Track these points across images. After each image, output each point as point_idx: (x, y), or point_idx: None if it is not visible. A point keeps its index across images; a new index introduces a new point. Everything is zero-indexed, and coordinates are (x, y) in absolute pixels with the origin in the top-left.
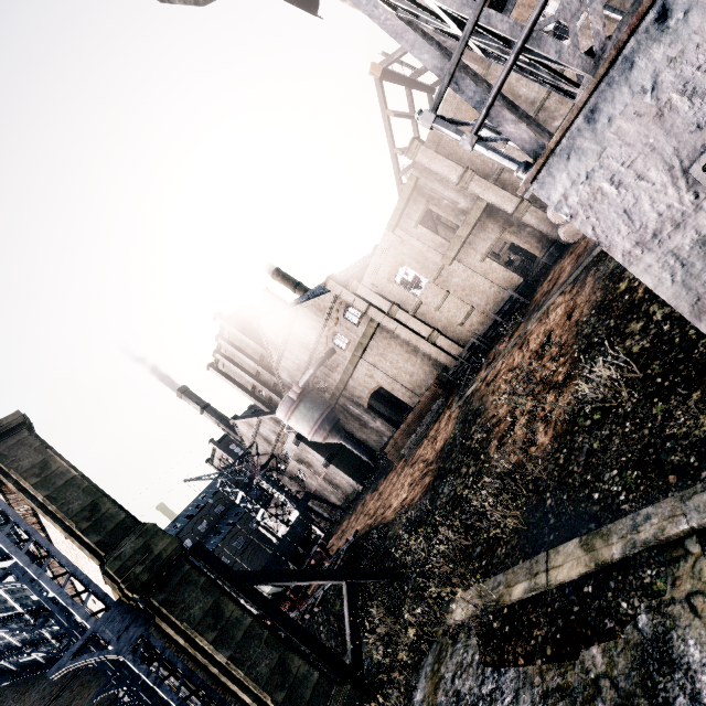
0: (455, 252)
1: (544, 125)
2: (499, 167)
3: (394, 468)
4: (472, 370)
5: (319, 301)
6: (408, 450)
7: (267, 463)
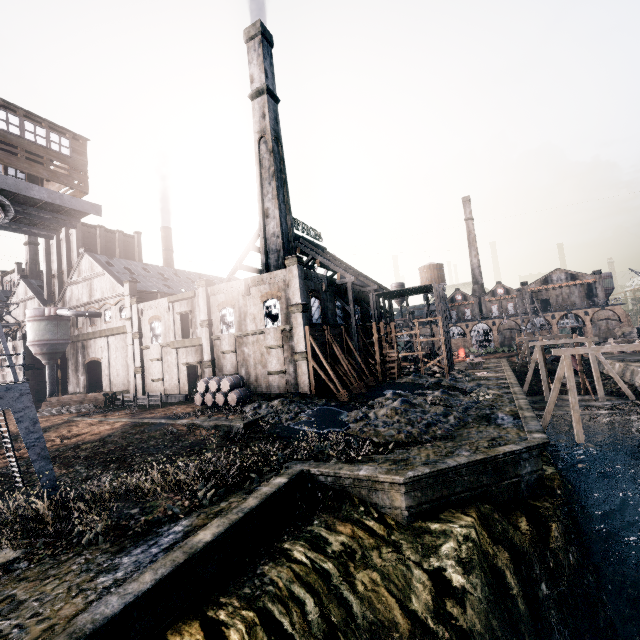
0: (178, 346)
1: (243, 343)
2: (218, 336)
3: (39, 412)
4: (118, 408)
5: (117, 284)
6: (44, 412)
7: (7, 325)
